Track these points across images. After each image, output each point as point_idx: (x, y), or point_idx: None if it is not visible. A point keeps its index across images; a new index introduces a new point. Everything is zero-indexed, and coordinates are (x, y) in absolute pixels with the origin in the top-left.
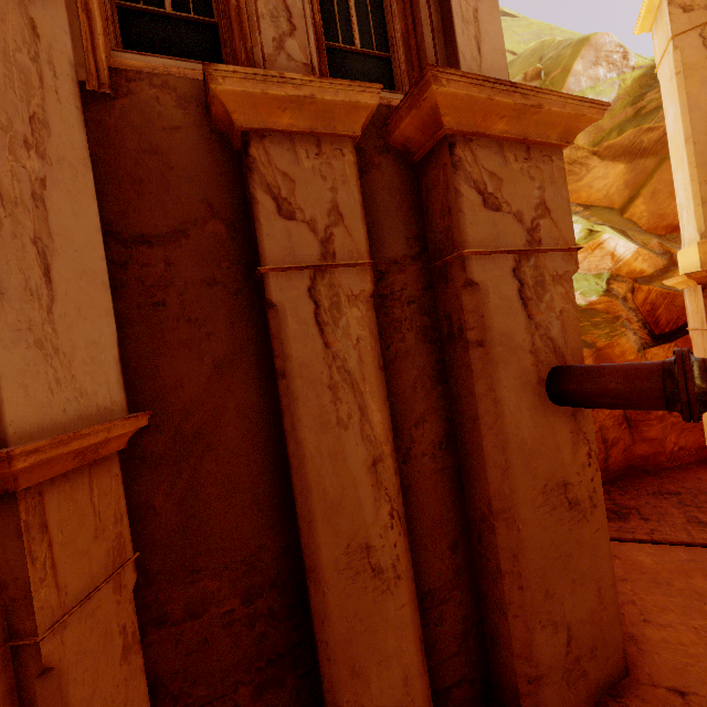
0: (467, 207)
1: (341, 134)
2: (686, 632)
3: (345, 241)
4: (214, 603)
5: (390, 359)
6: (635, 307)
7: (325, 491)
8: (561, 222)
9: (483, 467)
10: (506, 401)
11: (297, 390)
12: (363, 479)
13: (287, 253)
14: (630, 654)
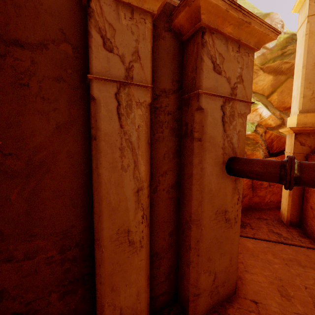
0: (205, 68)
1: (146, 10)
2: (261, 277)
3: (139, 71)
4: (42, 252)
5: (154, 141)
6: (265, 140)
7: (110, 201)
8: (247, 88)
9: (190, 199)
10: (207, 169)
11: (101, 147)
12: (131, 198)
13: (106, 71)
14: (237, 284)
